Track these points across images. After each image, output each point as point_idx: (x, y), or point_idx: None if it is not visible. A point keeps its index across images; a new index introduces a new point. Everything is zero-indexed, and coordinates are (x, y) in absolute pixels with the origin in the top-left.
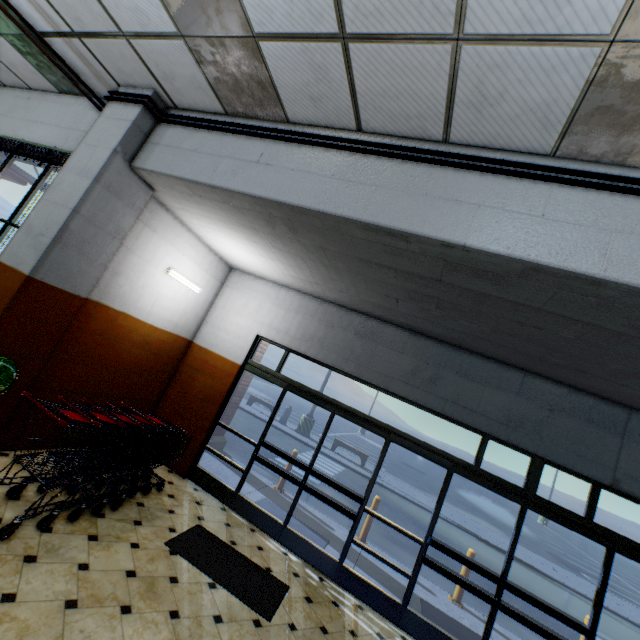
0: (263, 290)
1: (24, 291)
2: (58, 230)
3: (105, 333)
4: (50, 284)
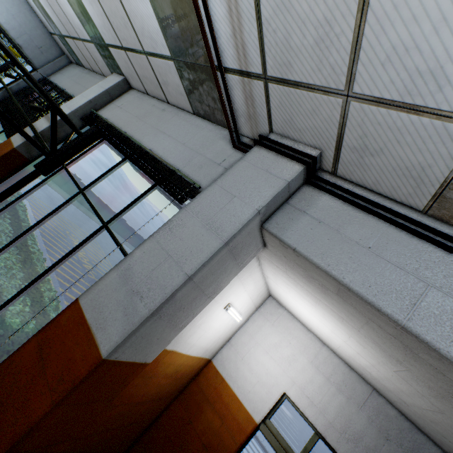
0: (300, 337)
1: (89, 376)
2: (162, 301)
3: (146, 372)
4: (122, 359)
